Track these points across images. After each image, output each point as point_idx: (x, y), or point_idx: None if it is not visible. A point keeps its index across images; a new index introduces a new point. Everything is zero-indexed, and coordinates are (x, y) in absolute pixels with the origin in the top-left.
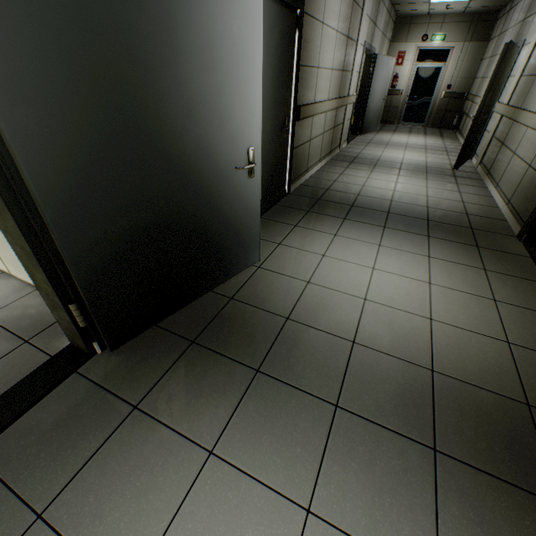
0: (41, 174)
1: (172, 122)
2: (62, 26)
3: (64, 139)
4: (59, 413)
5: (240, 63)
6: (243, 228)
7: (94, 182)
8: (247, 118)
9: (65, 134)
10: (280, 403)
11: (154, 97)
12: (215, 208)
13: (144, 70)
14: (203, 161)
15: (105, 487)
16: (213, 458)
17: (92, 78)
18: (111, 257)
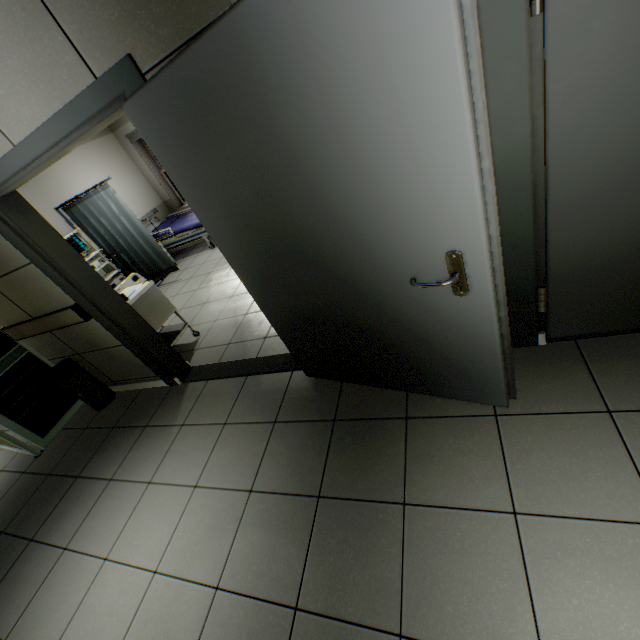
0: (236, 264)
1: (310, 227)
2: (215, 177)
3: (239, 245)
4: (268, 387)
5: (402, 126)
6: (453, 352)
7: (263, 272)
8: (437, 208)
9: (239, 242)
10: (290, 534)
11: (286, 208)
12: (391, 316)
13: (270, 187)
14: (358, 264)
15: (234, 442)
16: (247, 494)
17: (240, 205)
18: (289, 321)
